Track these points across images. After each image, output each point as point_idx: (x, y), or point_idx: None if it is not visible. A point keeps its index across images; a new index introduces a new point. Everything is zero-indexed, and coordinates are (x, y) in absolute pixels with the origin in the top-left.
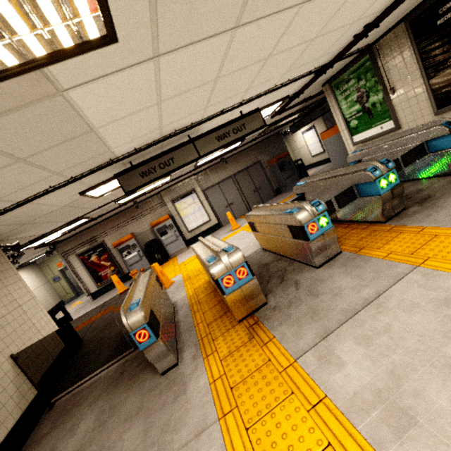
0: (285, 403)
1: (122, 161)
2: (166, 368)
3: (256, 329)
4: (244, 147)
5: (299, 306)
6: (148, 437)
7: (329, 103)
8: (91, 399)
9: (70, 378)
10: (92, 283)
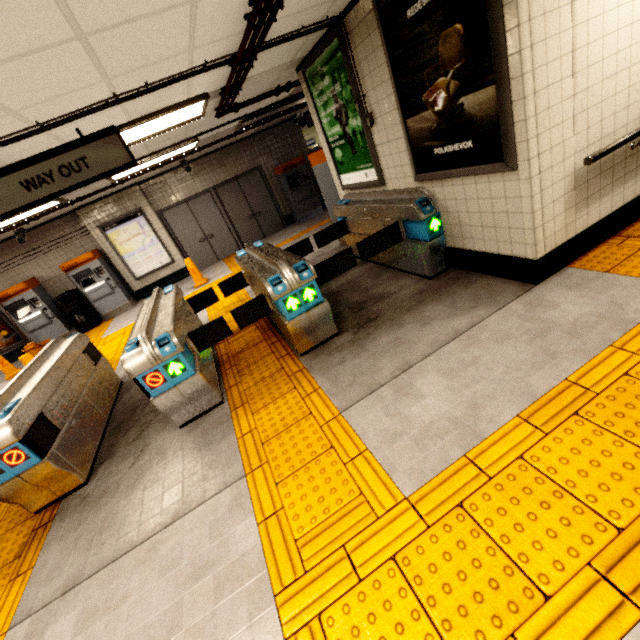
0: None
1: None
2: None
3: (36, 538)
4: (230, 141)
5: (103, 507)
6: None
7: (309, 106)
8: None
9: None
10: None
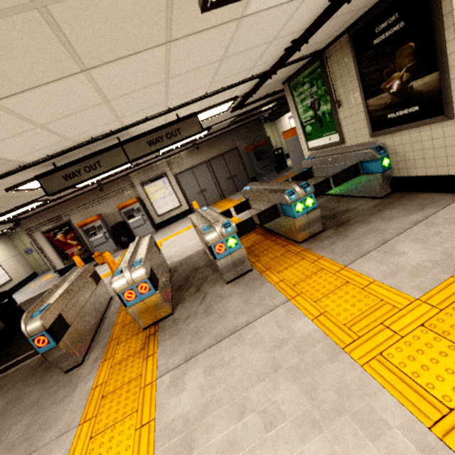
0: (126, 419)
1: (42, 164)
2: (70, 368)
3: (150, 340)
4: (221, 132)
5: (191, 323)
6: (27, 432)
7: (289, 103)
8: (9, 386)
9: (4, 360)
10: (59, 261)
